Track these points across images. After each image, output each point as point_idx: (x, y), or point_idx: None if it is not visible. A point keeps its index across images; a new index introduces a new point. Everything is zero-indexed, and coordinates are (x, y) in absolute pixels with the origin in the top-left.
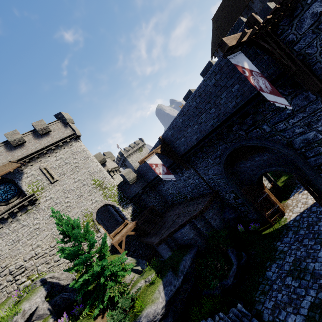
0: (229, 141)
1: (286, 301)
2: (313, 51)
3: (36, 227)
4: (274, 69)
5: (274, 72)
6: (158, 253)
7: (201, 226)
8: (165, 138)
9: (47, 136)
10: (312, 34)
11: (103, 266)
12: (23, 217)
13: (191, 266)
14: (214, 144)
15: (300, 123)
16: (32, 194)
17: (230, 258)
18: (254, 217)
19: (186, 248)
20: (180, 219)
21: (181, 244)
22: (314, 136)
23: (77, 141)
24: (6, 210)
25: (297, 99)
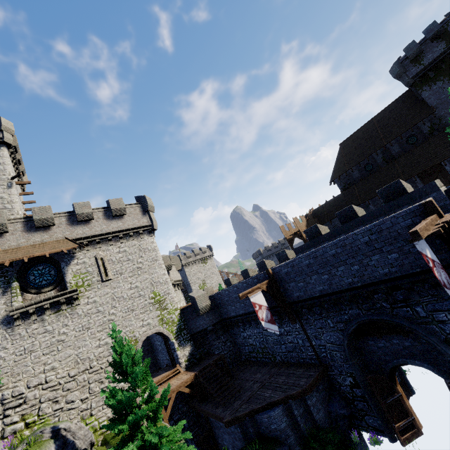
0: (365, 308)
1: None
2: None
3: (61, 339)
4: (445, 256)
5: (445, 259)
6: (213, 437)
7: (299, 414)
8: (276, 273)
9: (119, 219)
10: None
11: (160, 437)
12: (50, 318)
13: None
14: (342, 304)
15: None
16: (75, 290)
17: None
18: (375, 424)
19: (273, 444)
20: (268, 392)
21: (264, 435)
22: None
23: (150, 235)
24: (36, 301)
25: None
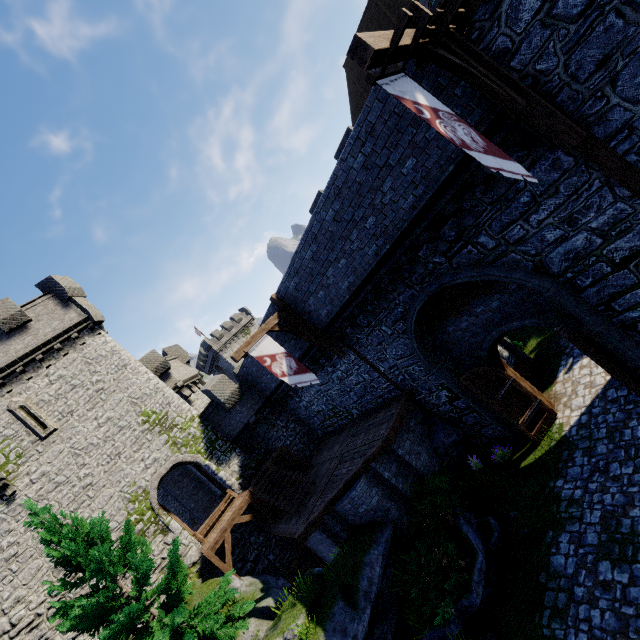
0: (417, 280)
1: (614, 627)
2: (550, 64)
3: (11, 554)
4: (480, 113)
5: (481, 120)
6: (310, 553)
7: (392, 474)
8: (285, 297)
9: (21, 333)
10: (543, 30)
11: (175, 627)
12: None
13: (386, 576)
14: (387, 293)
15: (552, 219)
16: None
17: (466, 539)
18: (496, 433)
19: (368, 532)
20: (345, 466)
21: (356, 525)
22: (586, 242)
23: (95, 334)
24: None
25: (537, 170)
